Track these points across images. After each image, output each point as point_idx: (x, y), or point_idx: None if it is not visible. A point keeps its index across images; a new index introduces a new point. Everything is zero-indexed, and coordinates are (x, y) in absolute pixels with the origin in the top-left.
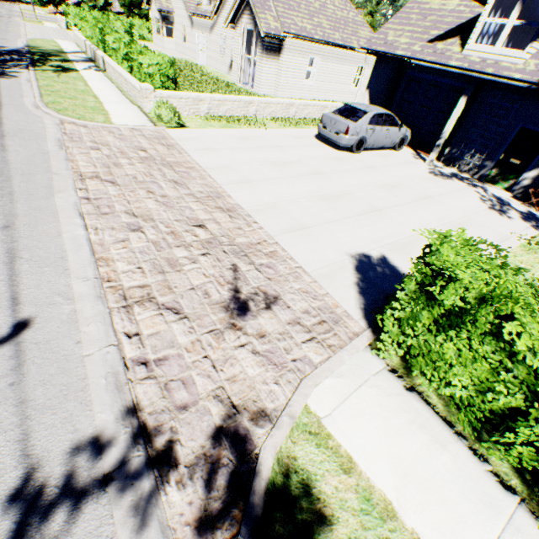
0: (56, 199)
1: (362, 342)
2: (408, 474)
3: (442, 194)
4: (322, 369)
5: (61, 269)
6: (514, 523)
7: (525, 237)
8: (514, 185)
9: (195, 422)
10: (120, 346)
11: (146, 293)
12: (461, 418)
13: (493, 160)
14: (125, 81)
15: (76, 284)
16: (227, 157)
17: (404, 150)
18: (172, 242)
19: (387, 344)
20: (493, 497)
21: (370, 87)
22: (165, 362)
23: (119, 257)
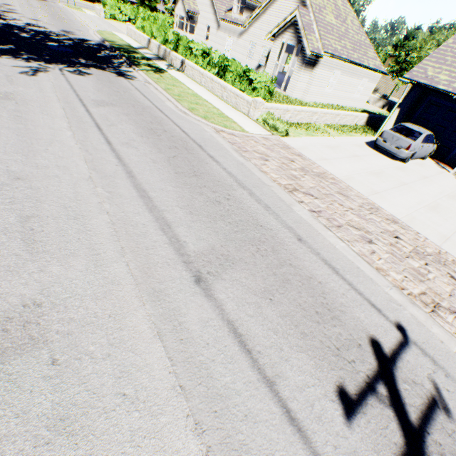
0: (296, 211)
1: None
2: None
3: None
4: None
5: (367, 278)
6: None
7: None
8: None
9: None
10: None
11: (430, 299)
12: None
13: None
14: (220, 87)
15: (388, 291)
16: (341, 167)
17: (426, 159)
18: (399, 253)
19: None
20: None
21: (401, 106)
22: None
23: (385, 267)
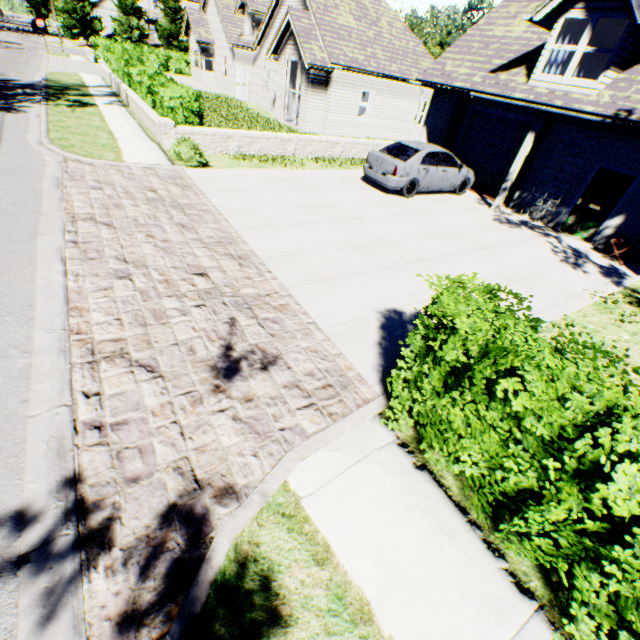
0: (38, 242)
1: (371, 410)
2: (398, 569)
3: (505, 244)
4: (314, 440)
5: (26, 318)
6: (525, 635)
7: (600, 295)
8: (595, 235)
9: (145, 497)
10: (73, 407)
11: (119, 348)
12: (474, 503)
13: (569, 206)
14: (146, 116)
15: (38, 335)
16: (251, 199)
17: (467, 194)
18: (163, 291)
19: (397, 413)
20: (503, 601)
21: (427, 123)
22: (124, 427)
23: (96, 307)
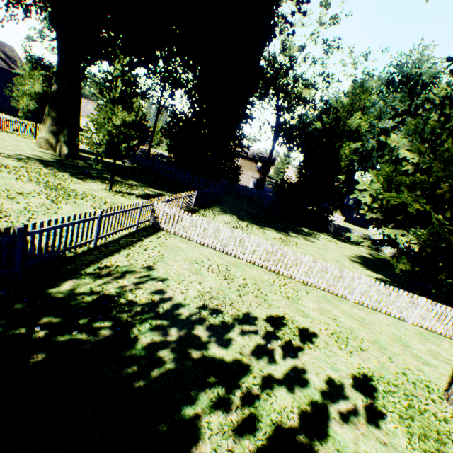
0: None
1: None
2: None
3: None
4: None
5: None
6: None
7: None
8: None
9: None
10: None
11: None
12: None
13: None
14: None
15: None
16: None
17: None
18: None
19: None
20: None
21: None
22: None
23: None
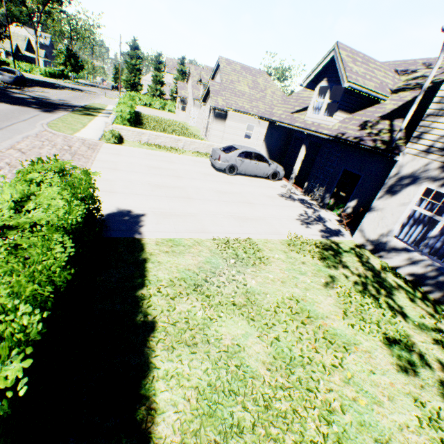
0: None
1: None
2: None
3: (267, 204)
4: None
5: None
6: None
7: (299, 238)
8: (343, 212)
9: None
10: None
11: None
12: None
13: (330, 192)
14: None
15: None
16: (123, 159)
17: (281, 182)
18: (9, 176)
19: None
20: None
21: (265, 140)
22: None
23: None
